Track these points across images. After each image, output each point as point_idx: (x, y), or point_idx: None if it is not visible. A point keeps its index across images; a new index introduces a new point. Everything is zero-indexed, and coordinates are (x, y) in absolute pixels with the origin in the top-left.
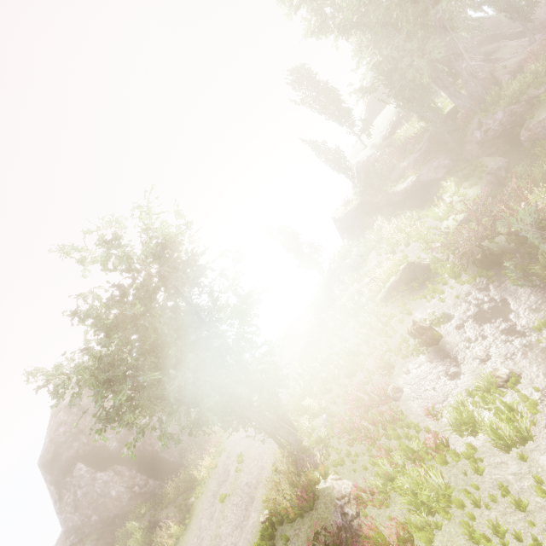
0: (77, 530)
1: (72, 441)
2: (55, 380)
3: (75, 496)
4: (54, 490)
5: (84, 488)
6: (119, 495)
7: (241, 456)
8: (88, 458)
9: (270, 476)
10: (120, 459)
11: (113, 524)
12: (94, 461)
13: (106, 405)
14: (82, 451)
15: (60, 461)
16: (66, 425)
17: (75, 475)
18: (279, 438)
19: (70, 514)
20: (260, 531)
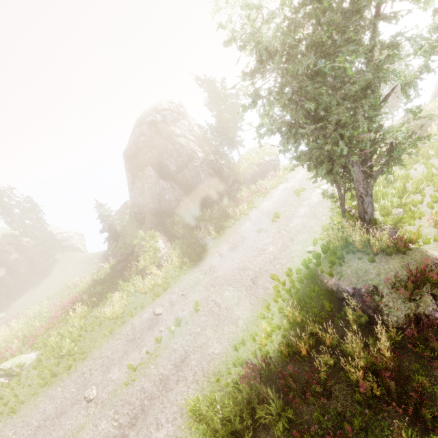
0: (139, 206)
1: (147, 150)
2: (256, 8)
3: (143, 186)
4: (130, 176)
5: (150, 184)
6: (169, 200)
7: (279, 214)
8: (155, 167)
9: (315, 231)
10: (175, 180)
11: (162, 215)
12: (158, 171)
13: (174, 138)
14: (152, 161)
15: (137, 160)
16: (146, 137)
17: (146, 173)
18: (345, 208)
19: (137, 195)
20: (315, 253)
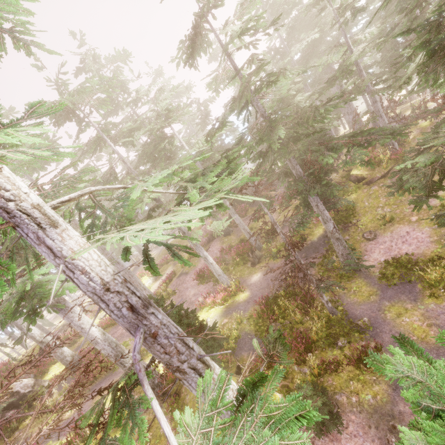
0: None
1: None
2: None
3: None
4: None
5: None
6: None
7: None
8: None
9: None
10: None
11: None
12: None
13: None
14: None
15: None
16: None
17: None
18: None
19: None
20: None
